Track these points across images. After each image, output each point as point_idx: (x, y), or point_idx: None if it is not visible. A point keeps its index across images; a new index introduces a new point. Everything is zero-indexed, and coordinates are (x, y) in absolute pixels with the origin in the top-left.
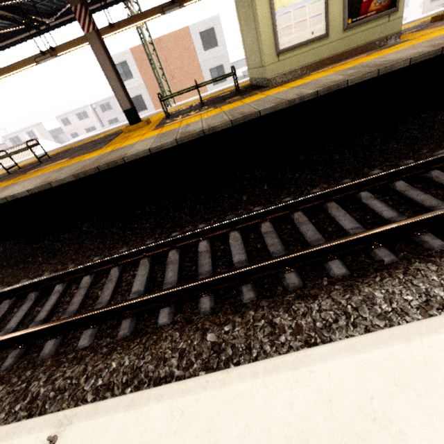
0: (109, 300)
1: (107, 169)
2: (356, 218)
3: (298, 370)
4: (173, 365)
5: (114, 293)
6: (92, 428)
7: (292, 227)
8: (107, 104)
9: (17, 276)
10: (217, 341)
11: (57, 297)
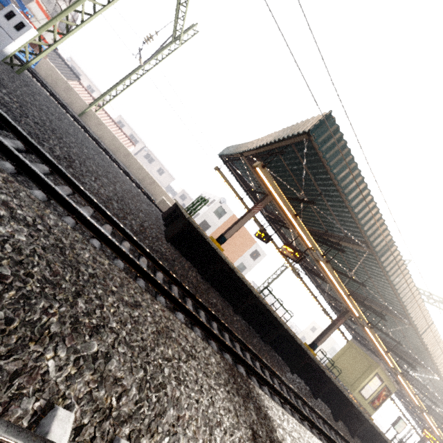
0: None
1: (357, 409)
2: None
3: None
4: None
5: None
6: None
7: None
8: (152, 159)
9: None
10: None
11: None
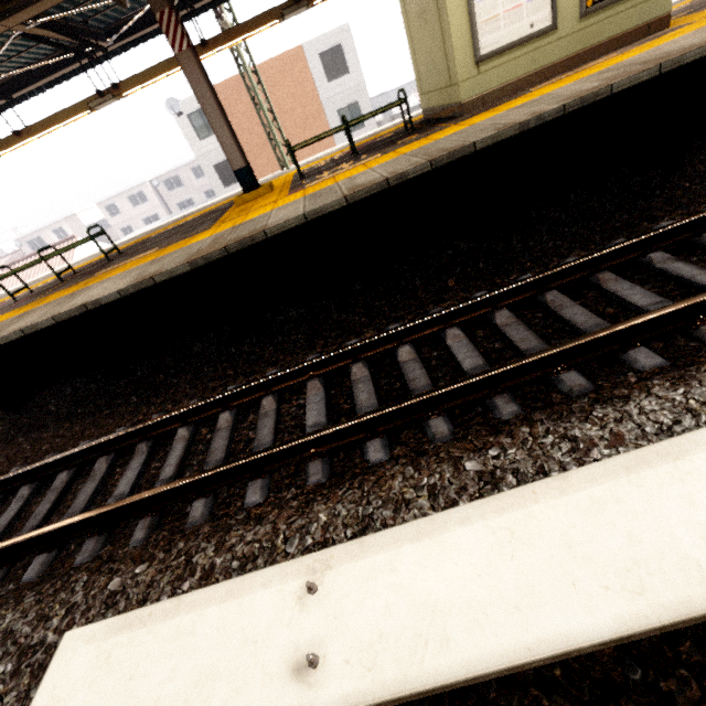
0: (273, 441)
1: (238, 251)
2: (652, 291)
3: (683, 461)
4: (423, 506)
5: (276, 431)
6: (369, 568)
7: (544, 314)
8: (174, 178)
9: (105, 426)
10: (485, 469)
11: (184, 445)
